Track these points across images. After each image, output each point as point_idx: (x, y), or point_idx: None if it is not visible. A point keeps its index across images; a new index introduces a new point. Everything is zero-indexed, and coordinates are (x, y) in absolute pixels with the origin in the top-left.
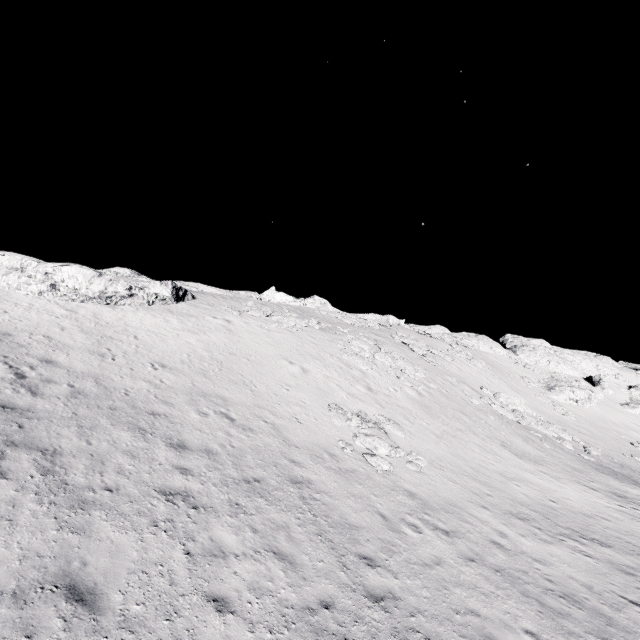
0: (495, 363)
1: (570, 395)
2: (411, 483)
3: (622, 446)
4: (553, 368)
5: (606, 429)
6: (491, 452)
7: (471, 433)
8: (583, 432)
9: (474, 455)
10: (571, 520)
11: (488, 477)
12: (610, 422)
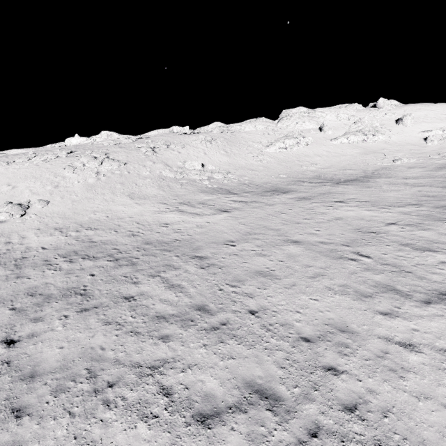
0: (238, 138)
1: (280, 145)
2: (3, 228)
3: (286, 170)
4: (298, 127)
5: (291, 162)
6: (110, 201)
7: (110, 194)
8: (256, 169)
9: (89, 205)
10: (100, 223)
11: (78, 215)
12: (304, 156)
